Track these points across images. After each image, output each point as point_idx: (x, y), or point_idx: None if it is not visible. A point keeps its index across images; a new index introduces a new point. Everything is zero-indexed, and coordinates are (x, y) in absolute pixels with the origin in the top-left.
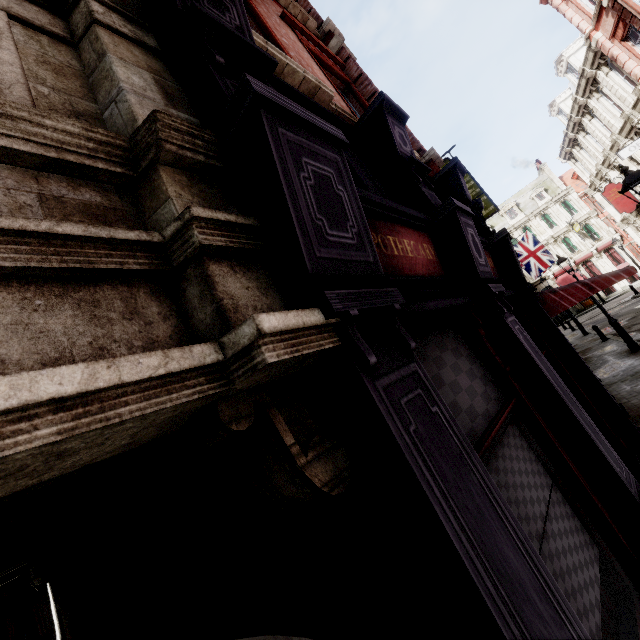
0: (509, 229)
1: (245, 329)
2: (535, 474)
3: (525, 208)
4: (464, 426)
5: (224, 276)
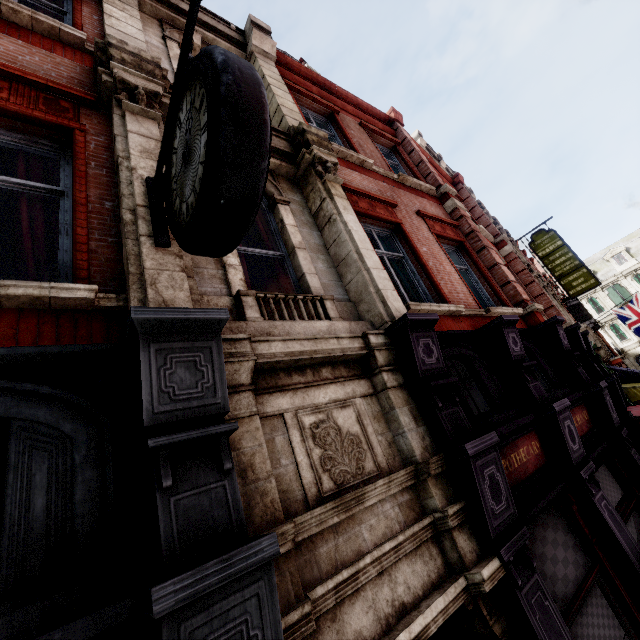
0: (616, 276)
1: (477, 576)
2: (610, 627)
3: (637, 253)
4: (560, 592)
5: (458, 537)
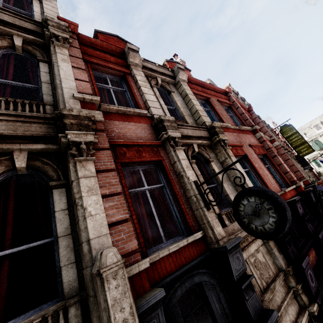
0: (316, 136)
1: (312, 310)
2: None
3: None
4: None
5: (302, 296)
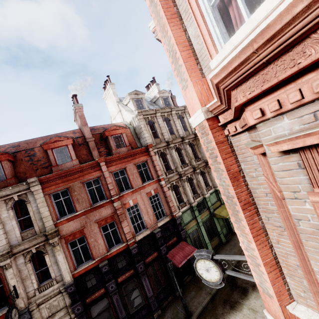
0: None
1: None
2: (107, 315)
3: None
4: (97, 313)
5: (72, 315)
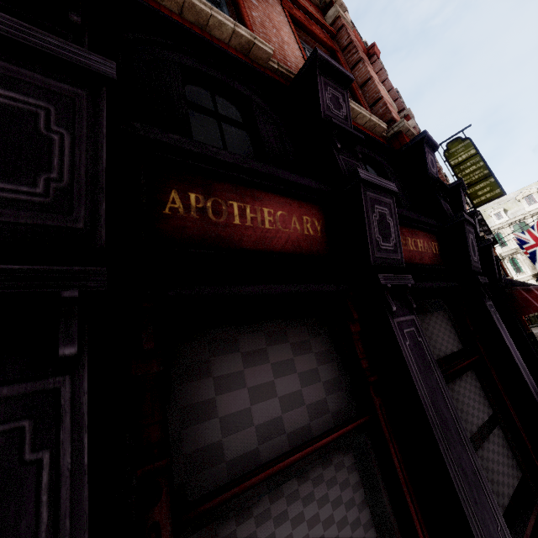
0: (524, 215)
1: None
2: (346, 525)
3: None
4: (238, 447)
5: None
